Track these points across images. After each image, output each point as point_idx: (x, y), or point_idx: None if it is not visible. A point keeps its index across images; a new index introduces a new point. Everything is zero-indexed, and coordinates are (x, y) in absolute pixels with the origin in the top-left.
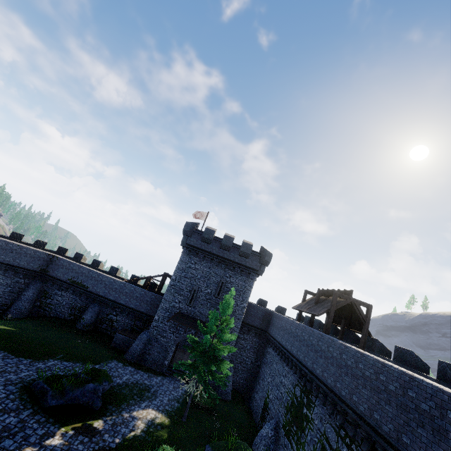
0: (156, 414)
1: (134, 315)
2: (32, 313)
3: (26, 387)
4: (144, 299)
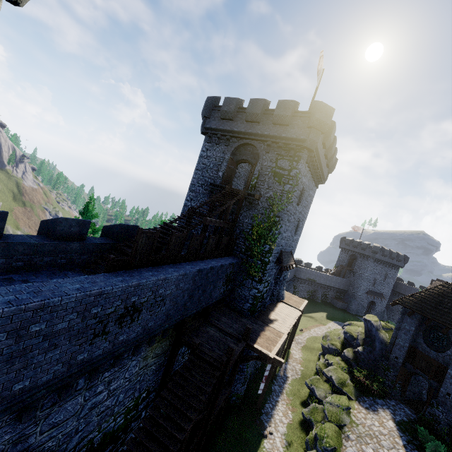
0: None
1: (335, 290)
2: None
3: None
4: (342, 283)
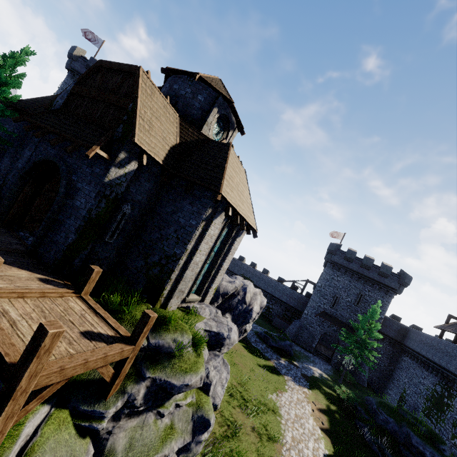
0: (321, 372)
1: (284, 307)
2: None
3: (256, 333)
4: (292, 297)
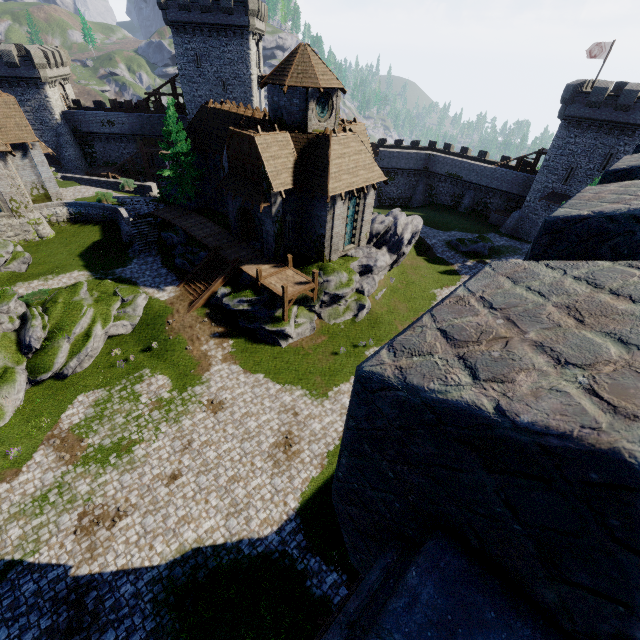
0: None
1: (506, 197)
2: (425, 202)
3: (448, 243)
4: (515, 182)
